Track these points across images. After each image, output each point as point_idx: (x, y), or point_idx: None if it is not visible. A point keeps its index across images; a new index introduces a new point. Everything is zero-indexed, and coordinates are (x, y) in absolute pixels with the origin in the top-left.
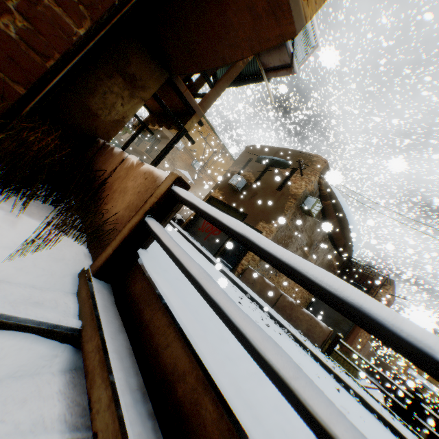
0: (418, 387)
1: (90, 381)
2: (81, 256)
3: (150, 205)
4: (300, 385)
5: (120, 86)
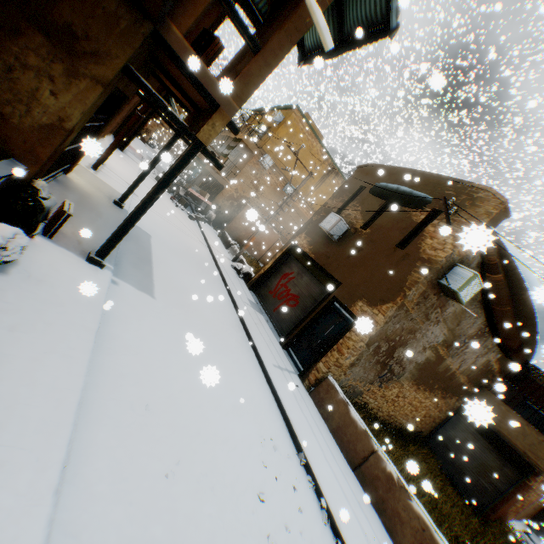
0: None
1: None
2: None
3: None
4: None
5: (43, 54)
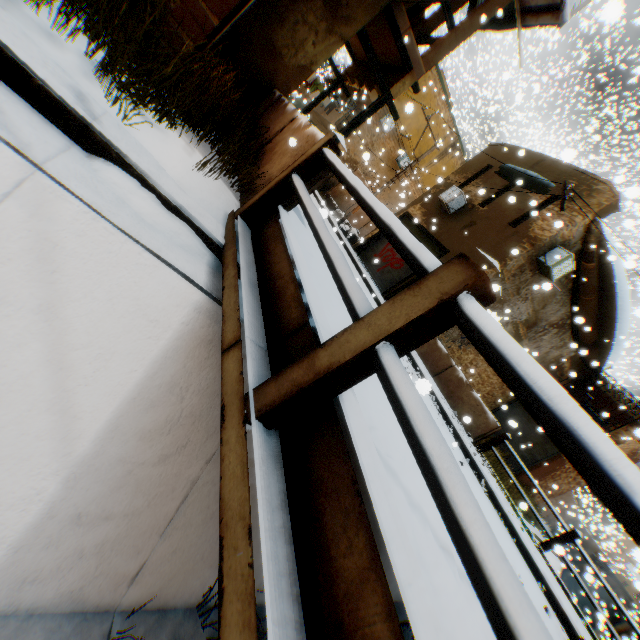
0: (630, 591)
1: (225, 268)
2: (232, 203)
3: (299, 163)
4: (338, 260)
5: (317, 16)
